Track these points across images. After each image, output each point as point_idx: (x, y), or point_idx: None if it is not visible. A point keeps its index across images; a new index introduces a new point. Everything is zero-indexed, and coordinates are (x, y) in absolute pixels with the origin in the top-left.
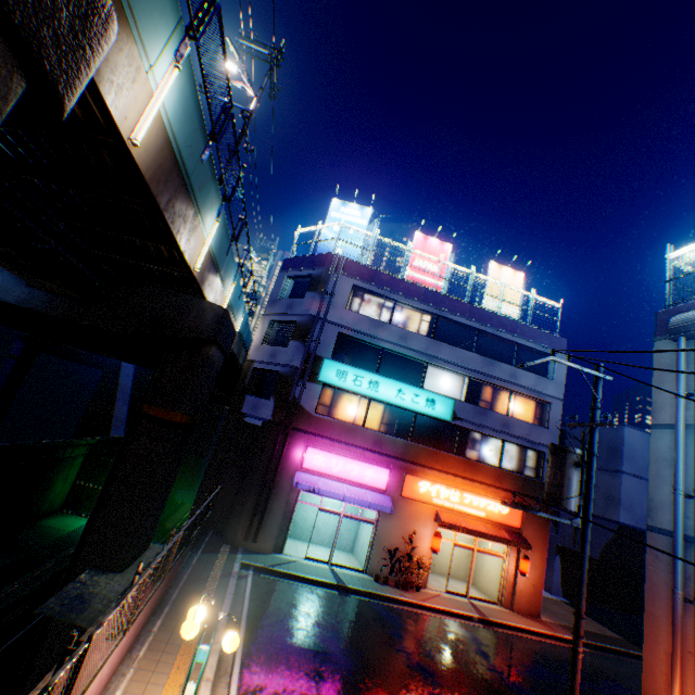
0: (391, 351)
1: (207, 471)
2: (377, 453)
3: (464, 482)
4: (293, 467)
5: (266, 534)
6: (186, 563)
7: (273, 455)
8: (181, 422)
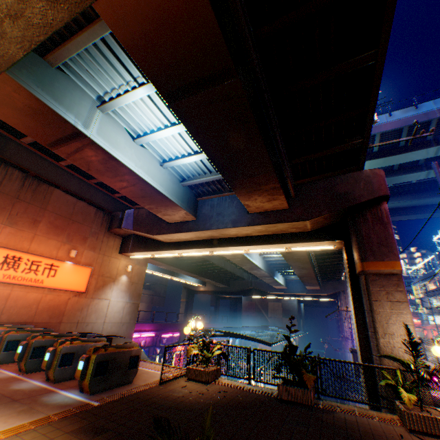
0: None
1: None
2: None
3: None
4: None
5: None
6: None
7: None
8: None
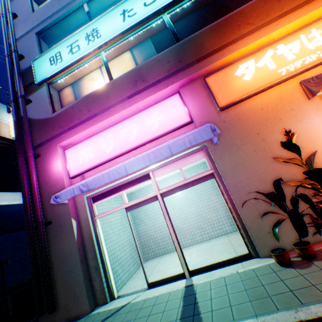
0: (95, 0)
1: None
2: (145, 91)
3: (311, 9)
4: (59, 184)
5: (70, 289)
6: None
7: (22, 188)
8: None
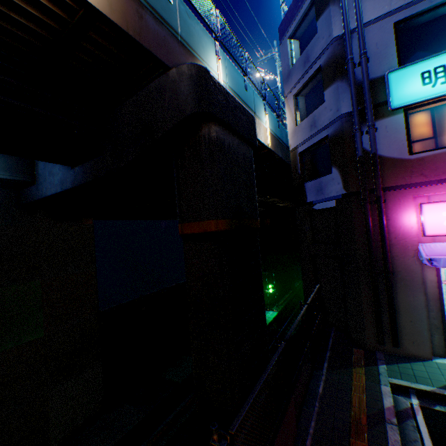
0: None
1: (302, 270)
2: None
3: None
4: (409, 240)
5: (408, 335)
6: (308, 394)
7: (368, 234)
8: (218, 231)
